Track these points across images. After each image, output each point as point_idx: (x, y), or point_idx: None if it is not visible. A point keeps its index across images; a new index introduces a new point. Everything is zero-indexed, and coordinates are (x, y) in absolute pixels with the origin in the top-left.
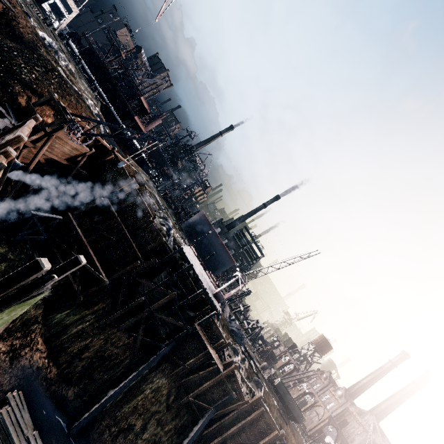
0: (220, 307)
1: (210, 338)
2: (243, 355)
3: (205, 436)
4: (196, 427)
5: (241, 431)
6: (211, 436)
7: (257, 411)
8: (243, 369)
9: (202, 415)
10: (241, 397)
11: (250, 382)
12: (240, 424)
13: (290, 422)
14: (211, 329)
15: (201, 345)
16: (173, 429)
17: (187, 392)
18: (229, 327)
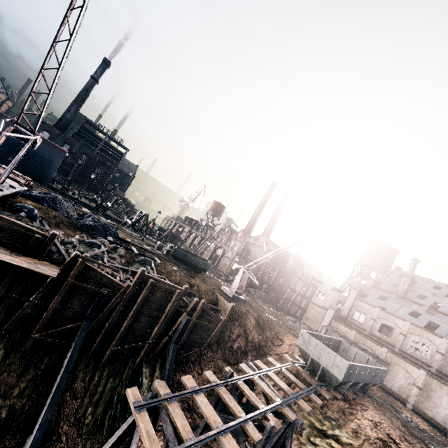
0: (2, 191)
1: (12, 246)
2: (113, 245)
3: (93, 353)
4: (67, 357)
5: (138, 317)
6: (103, 347)
7: (145, 287)
8: (115, 258)
9: (72, 339)
10: (116, 287)
11: (133, 266)
12: (131, 313)
13: (201, 275)
14: (2, 230)
15: (1, 263)
16: (31, 384)
17: (28, 332)
18: (78, 224)
